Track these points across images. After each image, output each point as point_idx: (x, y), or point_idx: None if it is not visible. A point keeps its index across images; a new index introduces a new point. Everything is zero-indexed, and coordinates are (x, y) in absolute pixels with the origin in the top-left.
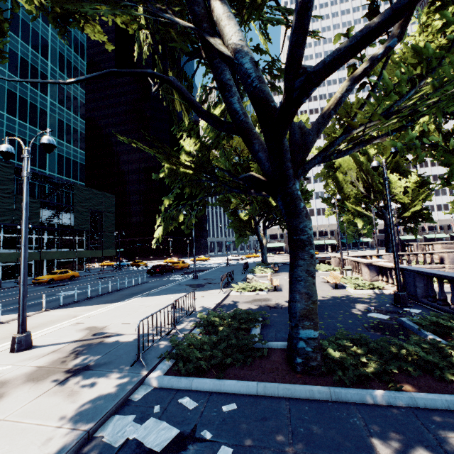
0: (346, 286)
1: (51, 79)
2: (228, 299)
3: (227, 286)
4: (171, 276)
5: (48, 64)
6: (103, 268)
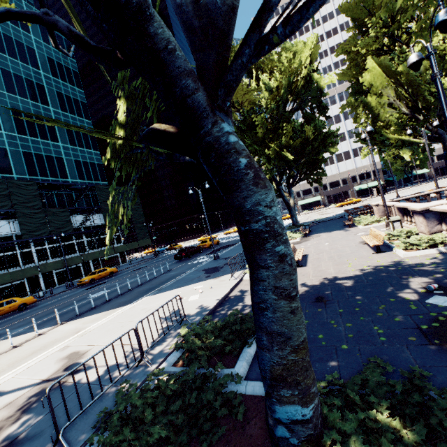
0: (393, 246)
1: (48, 88)
2: (239, 286)
3: (243, 267)
4: (197, 258)
5: (41, 73)
6: (142, 258)
